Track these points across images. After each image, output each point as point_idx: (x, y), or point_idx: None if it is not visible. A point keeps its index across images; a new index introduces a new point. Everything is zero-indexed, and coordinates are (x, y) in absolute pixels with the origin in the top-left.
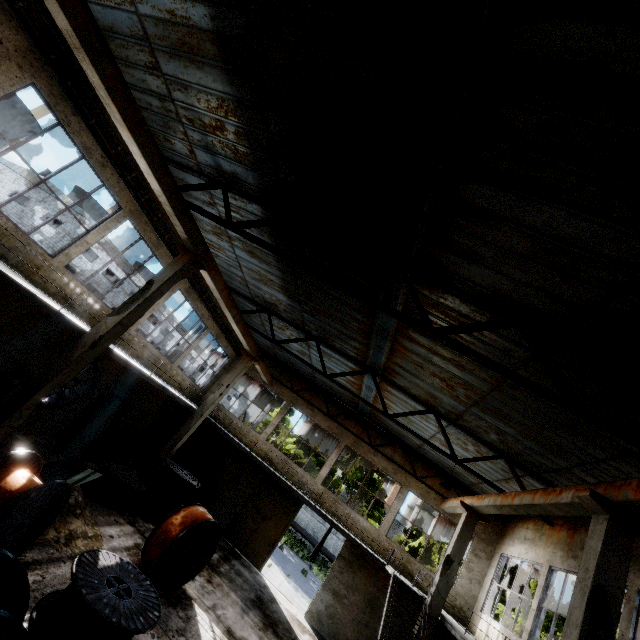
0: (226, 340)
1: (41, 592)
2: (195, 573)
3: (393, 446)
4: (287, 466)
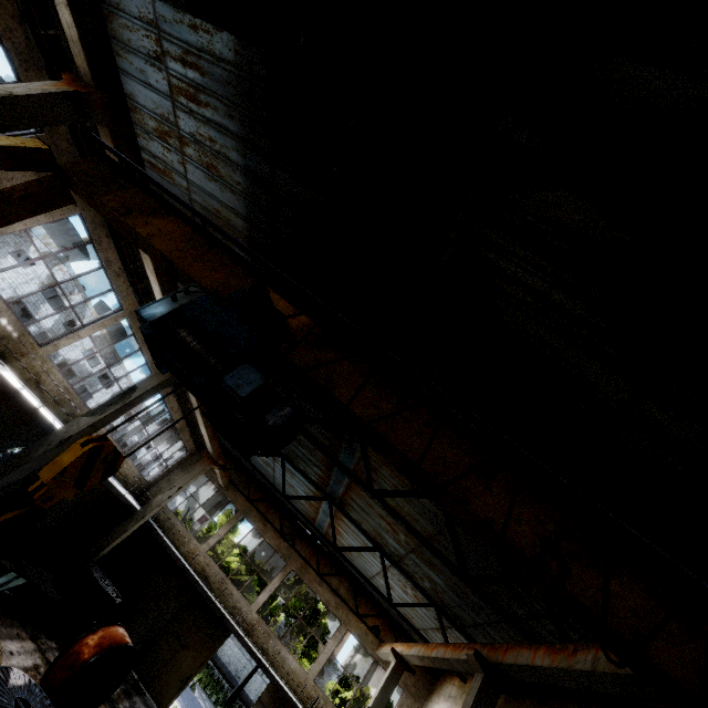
0: (189, 434)
1: None
2: (95, 706)
3: (341, 577)
4: (223, 586)
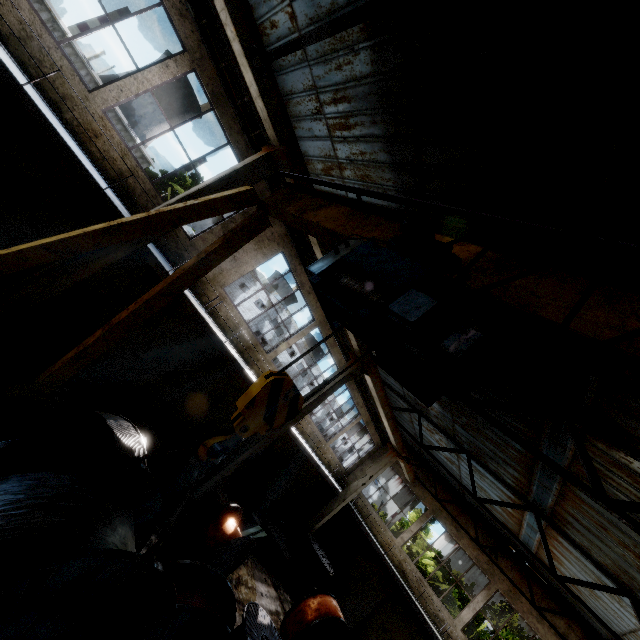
0: (374, 428)
1: None
2: None
3: (568, 619)
4: (422, 588)
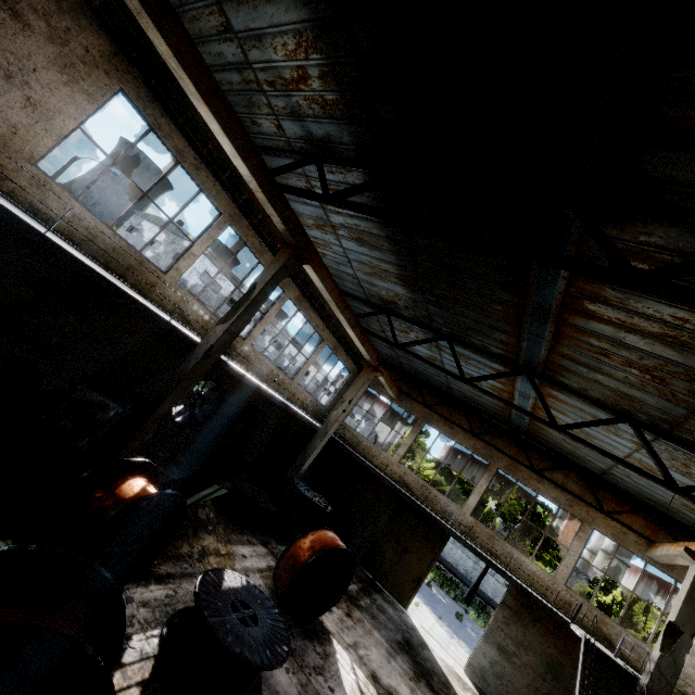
0: (345, 353)
1: (173, 607)
2: (330, 605)
3: (564, 471)
4: (426, 492)
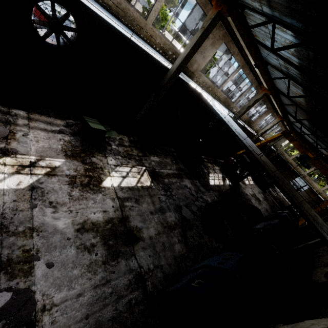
0: None
1: None
2: None
3: None
4: (296, 167)
